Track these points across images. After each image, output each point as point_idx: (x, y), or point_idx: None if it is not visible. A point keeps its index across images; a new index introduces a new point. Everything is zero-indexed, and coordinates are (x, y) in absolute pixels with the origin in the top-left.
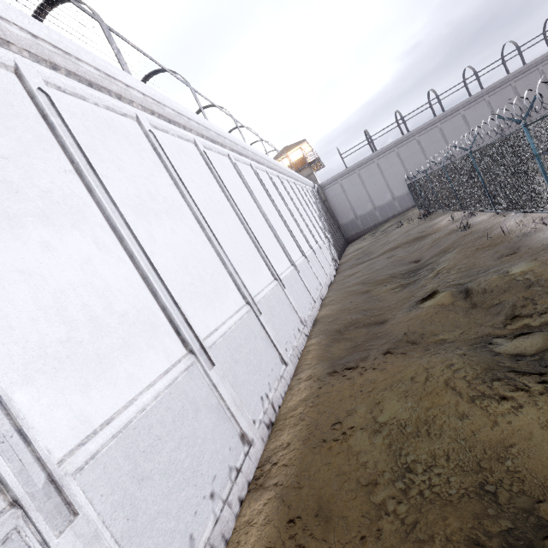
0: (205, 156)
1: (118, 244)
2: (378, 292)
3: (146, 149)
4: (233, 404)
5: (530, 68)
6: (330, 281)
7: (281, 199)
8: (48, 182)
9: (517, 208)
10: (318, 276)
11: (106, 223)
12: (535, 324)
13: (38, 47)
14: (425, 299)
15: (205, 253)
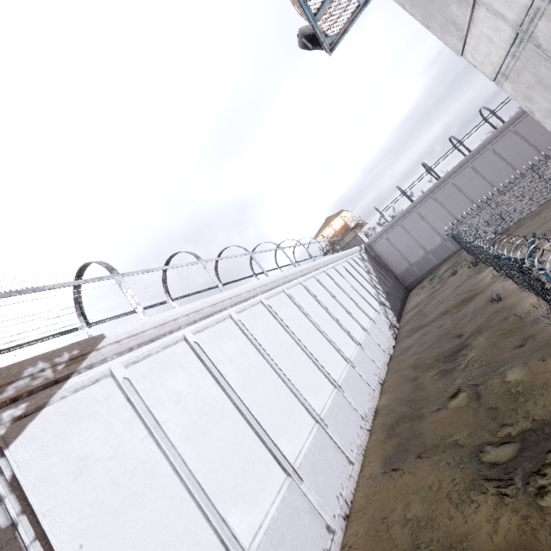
0: (269, 307)
1: (241, 417)
2: (423, 380)
3: (239, 335)
4: (318, 506)
5: None
6: (388, 357)
7: (330, 295)
8: (209, 398)
9: (529, 291)
10: (375, 358)
11: (234, 407)
12: (513, 434)
13: (189, 318)
14: (452, 397)
15: (283, 394)
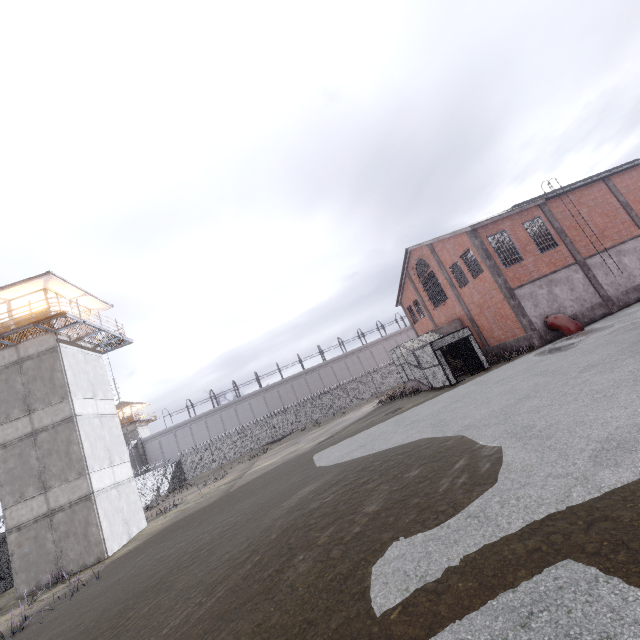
0: None
1: None
2: None
3: None
4: None
5: (285, 381)
6: None
7: None
8: None
9: None
10: None
11: None
12: None
13: None
14: None
15: None
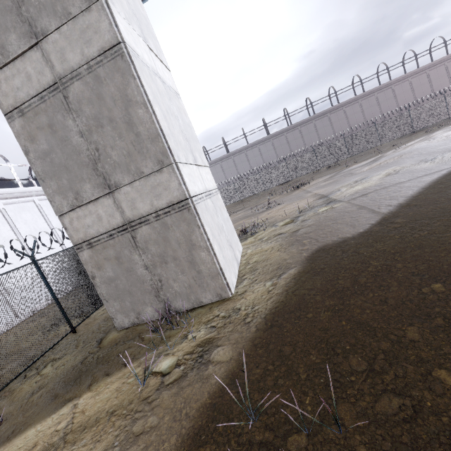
0: (5, 211)
1: None
2: None
3: None
4: None
5: (294, 127)
6: None
7: None
8: None
9: None
10: None
11: None
12: None
13: None
14: None
15: None
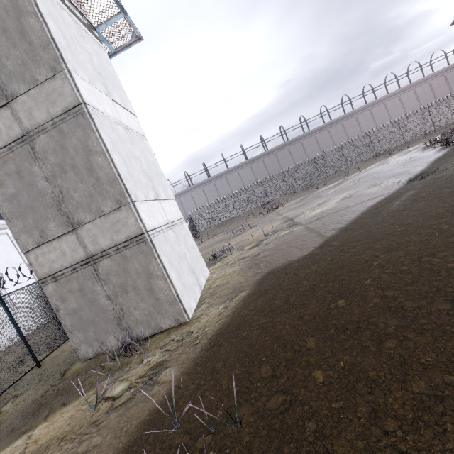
0: None
1: None
2: None
3: None
4: None
5: (270, 152)
6: None
7: None
8: None
9: None
10: None
11: None
12: None
13: None
14: None
15: None
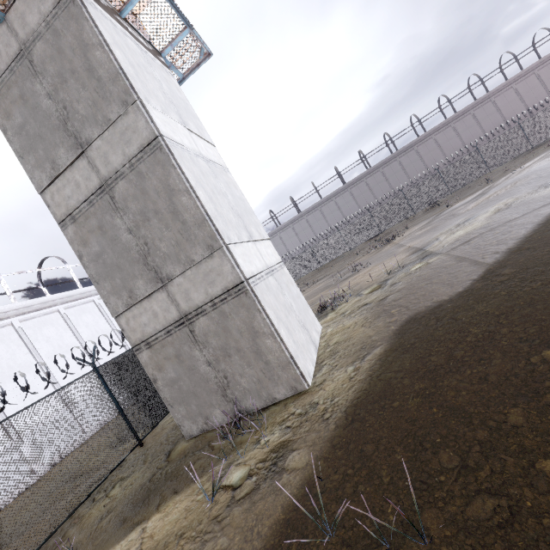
0: (66, 315)
1: None
2: None
3: (15, 339)
4: (30, 458)
5: (374, 170)
6: None
7: None
8: None
9: None
10: None
11: None
12: None
13: None
14: None
15: (41, 385)
